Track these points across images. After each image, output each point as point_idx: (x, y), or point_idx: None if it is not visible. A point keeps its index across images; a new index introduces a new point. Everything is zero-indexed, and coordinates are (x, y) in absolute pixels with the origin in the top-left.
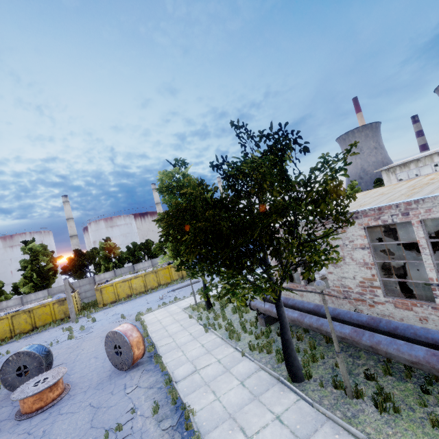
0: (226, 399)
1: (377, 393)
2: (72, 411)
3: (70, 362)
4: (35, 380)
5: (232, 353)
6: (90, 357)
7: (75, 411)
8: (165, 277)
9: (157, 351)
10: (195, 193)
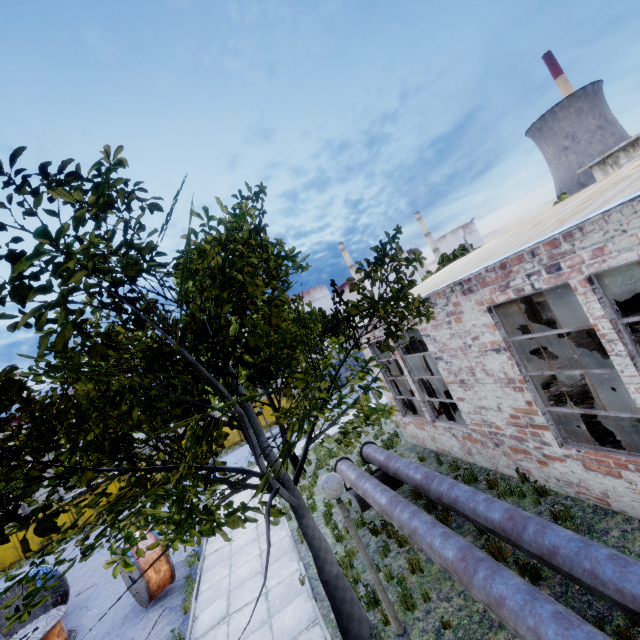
0: None
1: None
2: None
3: (102, 583)
4: (25, 631)
5: (291, 575)
6: None
7: None
8: (267, 415)
9: (198, 566)
10: None
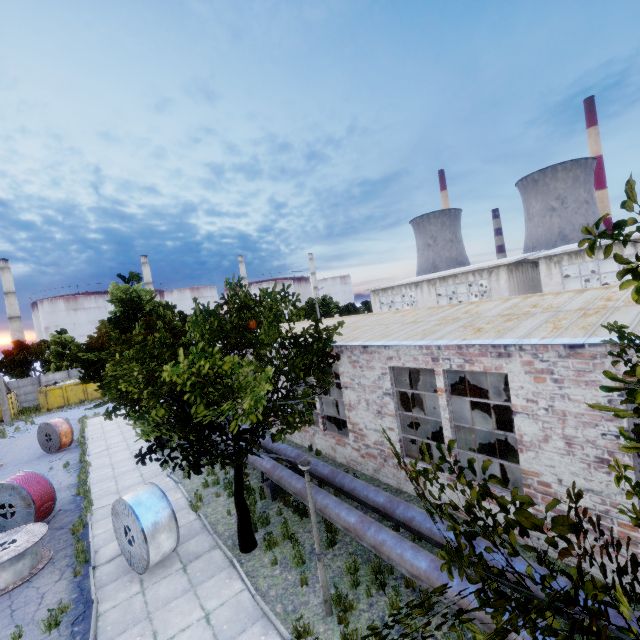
0: (115, 459)
1: None
2: (4, 474)
3: (2, 453)
4: None
5: (140, 440)
6: (23, 448)
7: (7, 473)
8: None
9: (85, 441)
10: (100, 334)
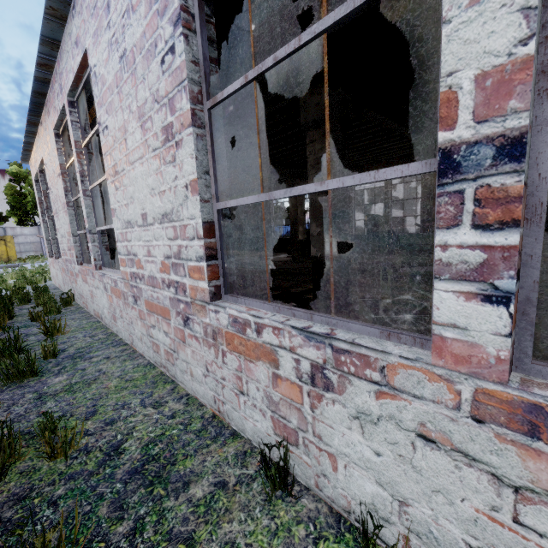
0: None
1: None
2: None
3: None
4: None
5: None
6: None
7: None
8: None
9: None
10: None
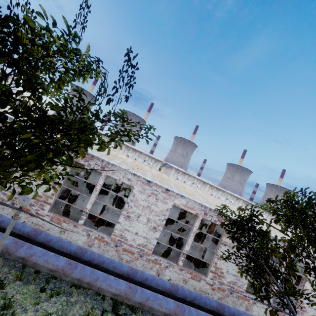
0: None
1: (5, 306)
2: None
3: None
4: None
5: None
6: None
7: None
8: None
9: None
10: None
